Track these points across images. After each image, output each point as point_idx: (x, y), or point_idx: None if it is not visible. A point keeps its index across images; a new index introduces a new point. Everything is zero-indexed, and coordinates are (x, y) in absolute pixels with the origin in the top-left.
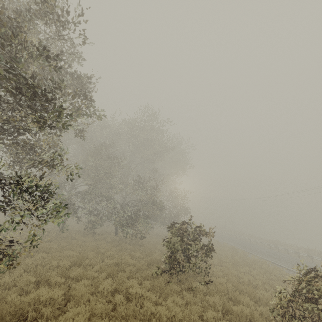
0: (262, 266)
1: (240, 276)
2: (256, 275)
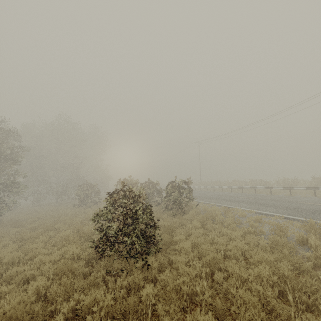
0: None
1: None
2: None
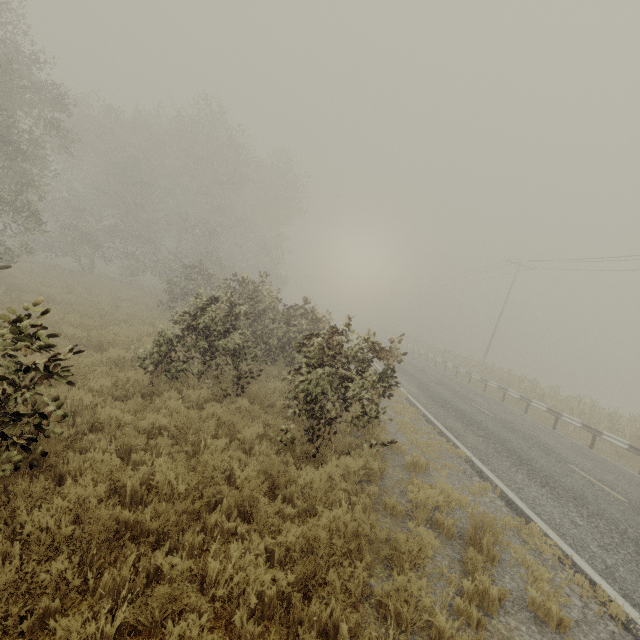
0: None
1: None
2: None
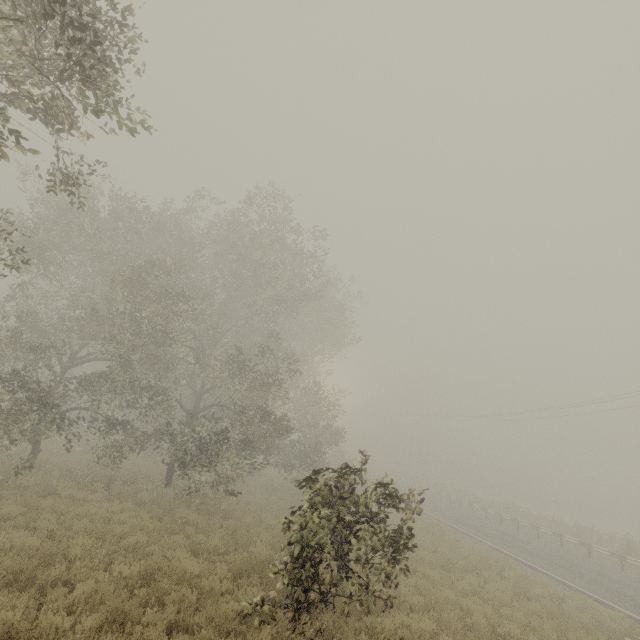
0: (504, 574)
1: (465, 607)
2: (498, 602)
